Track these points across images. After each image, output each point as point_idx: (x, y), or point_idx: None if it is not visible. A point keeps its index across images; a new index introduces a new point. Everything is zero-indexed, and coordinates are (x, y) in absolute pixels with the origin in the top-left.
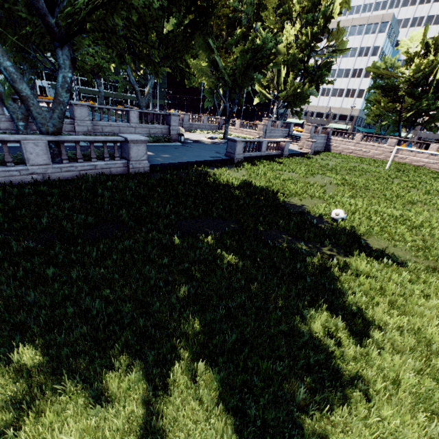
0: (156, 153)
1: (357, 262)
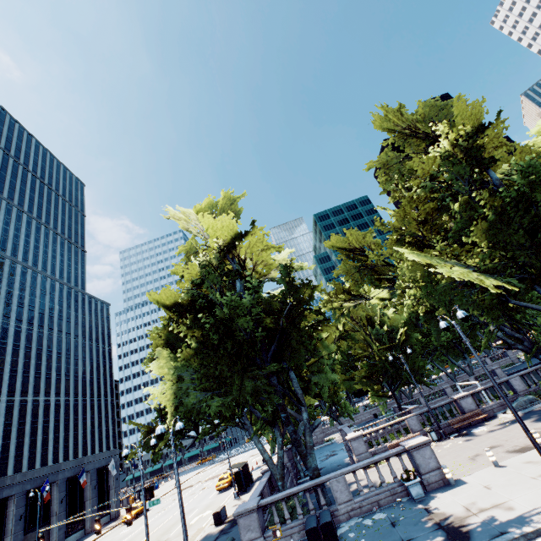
0: (507, 371)
1: None
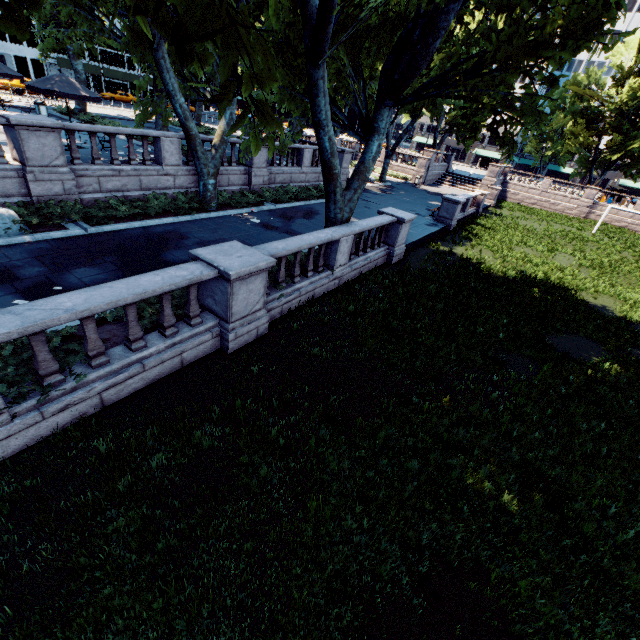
0: None
1: None
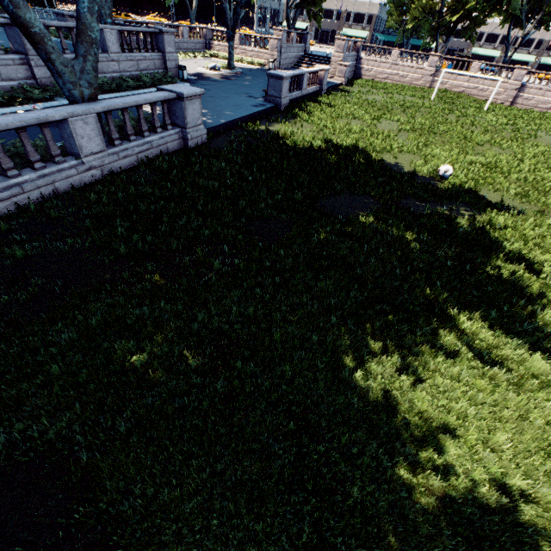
0: None
1: (495, 217)
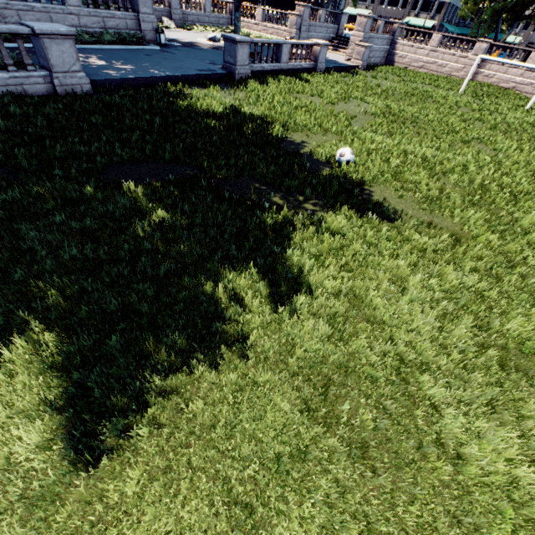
0: (111, 62)
1: (332, 217)
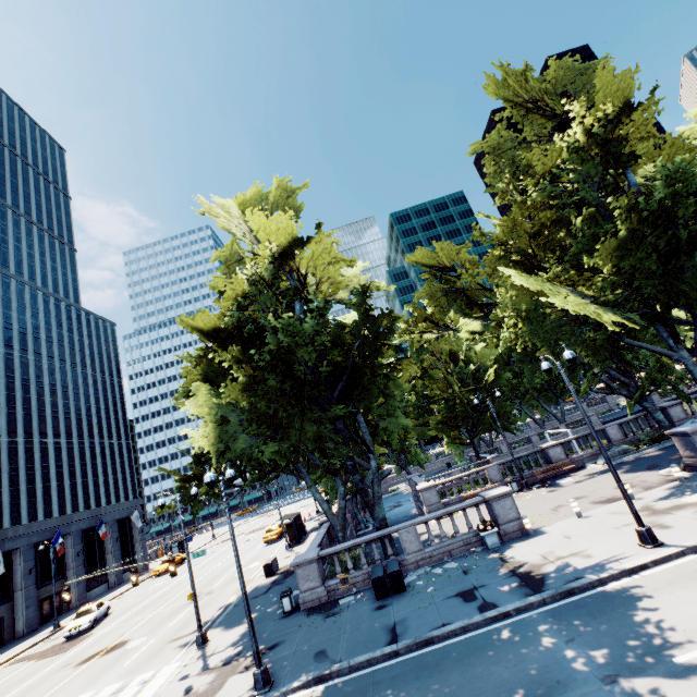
0: (603, 419)
1: None
